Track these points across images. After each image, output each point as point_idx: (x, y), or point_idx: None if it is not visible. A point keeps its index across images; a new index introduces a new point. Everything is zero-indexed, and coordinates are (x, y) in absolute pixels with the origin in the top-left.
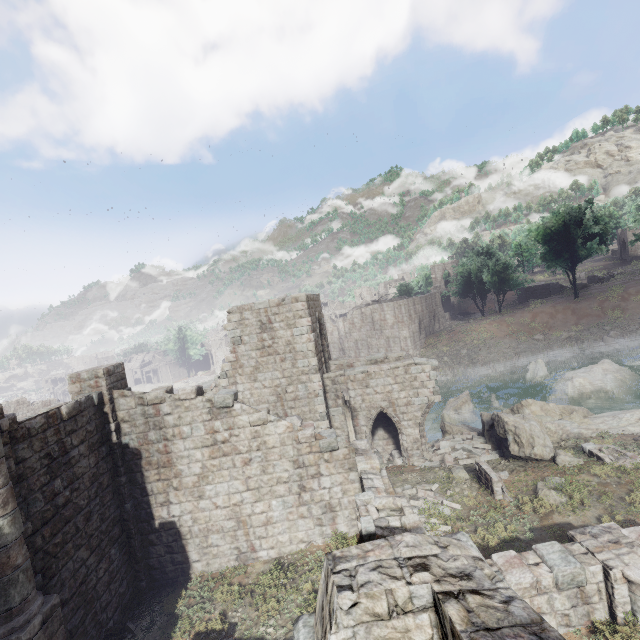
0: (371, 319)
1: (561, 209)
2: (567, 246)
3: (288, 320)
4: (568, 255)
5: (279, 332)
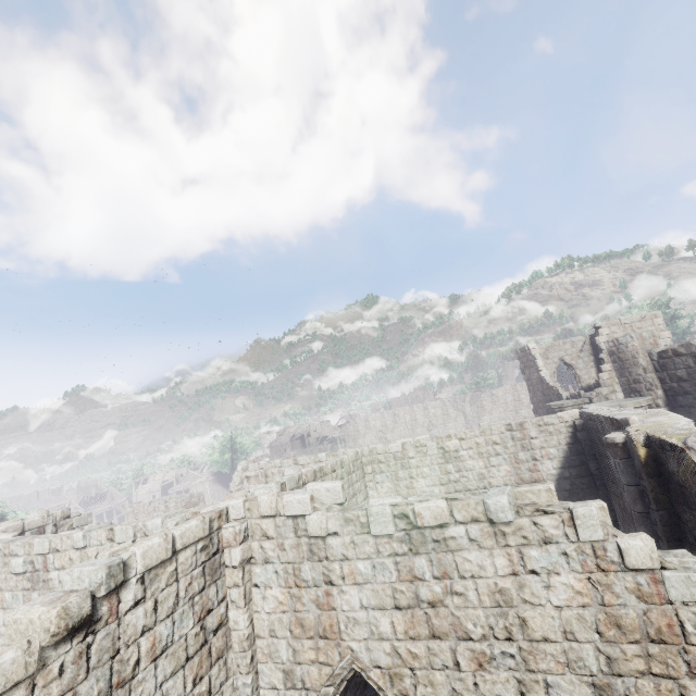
0: (504, 400)
1: (646, 304)
2: None
3: None
4: None
5: None
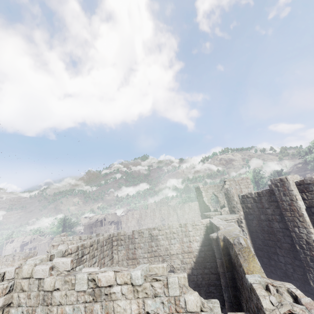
0: (194, 208)
1: (251, 171)
2: (256, 183)
3: (245, 185)
4: (257, 187)
5: (243, 189)
